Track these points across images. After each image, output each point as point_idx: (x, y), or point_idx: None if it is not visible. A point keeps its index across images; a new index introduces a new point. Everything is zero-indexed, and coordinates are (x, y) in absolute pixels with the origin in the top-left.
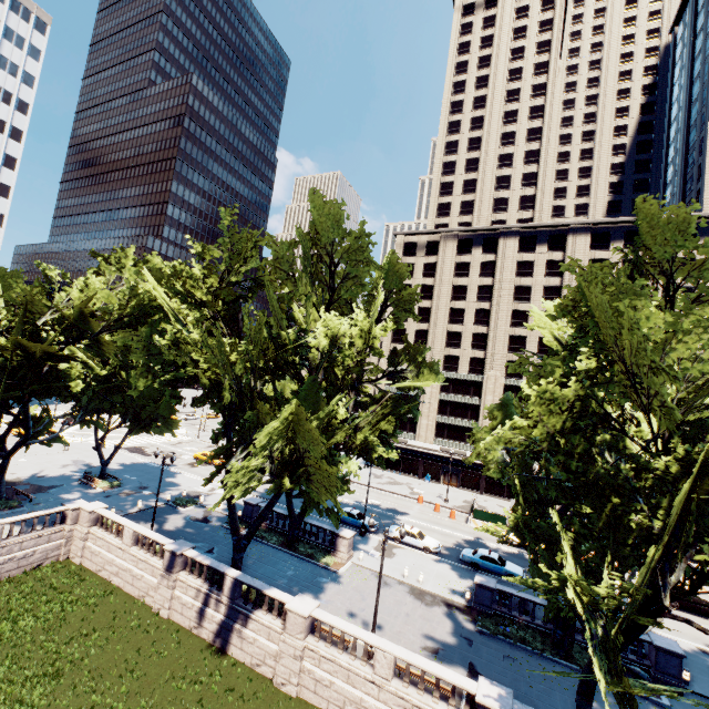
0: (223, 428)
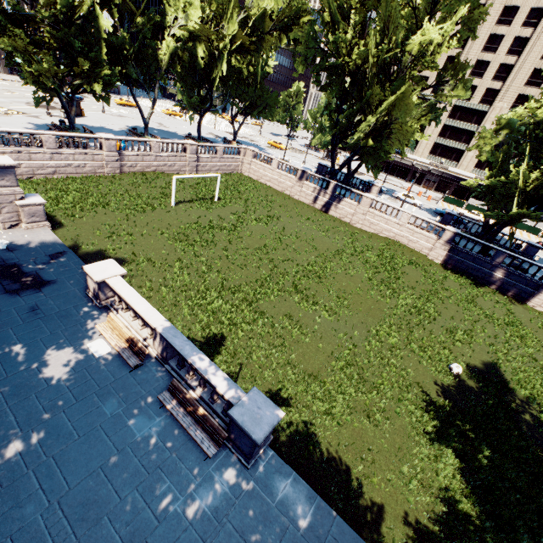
0: (335, 107)
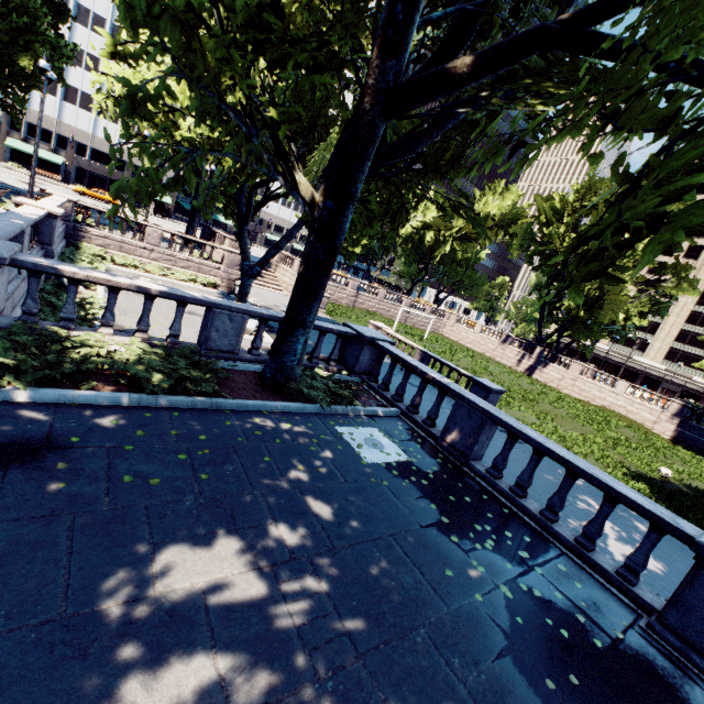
0: (545, 284)
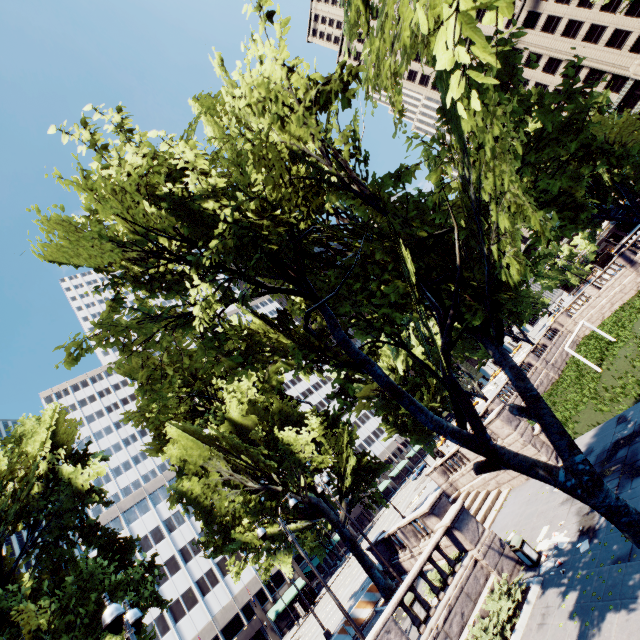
0: None
